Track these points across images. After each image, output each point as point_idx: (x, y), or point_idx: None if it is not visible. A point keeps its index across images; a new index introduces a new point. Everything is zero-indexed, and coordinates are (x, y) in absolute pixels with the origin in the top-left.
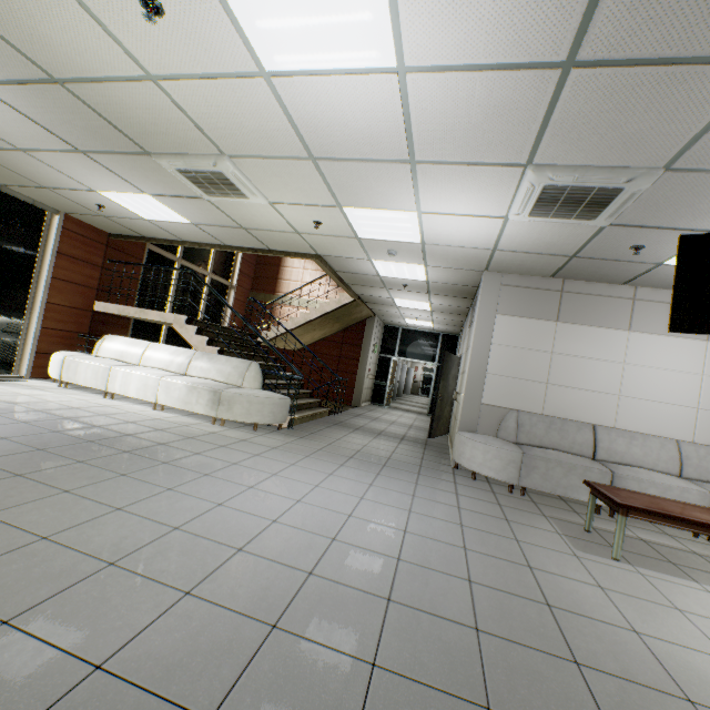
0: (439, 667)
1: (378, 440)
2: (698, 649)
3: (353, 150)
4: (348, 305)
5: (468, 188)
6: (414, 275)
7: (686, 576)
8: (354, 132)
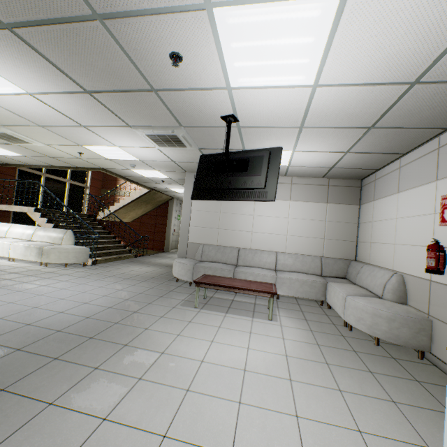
0: (17, 341)
1: (147, 268)
2: (168, 332)
3: (52, 122)
4: (148, 194)
5: (121, 136)
6: (160, 176)
7: (225, 311)
8: (43, 115)
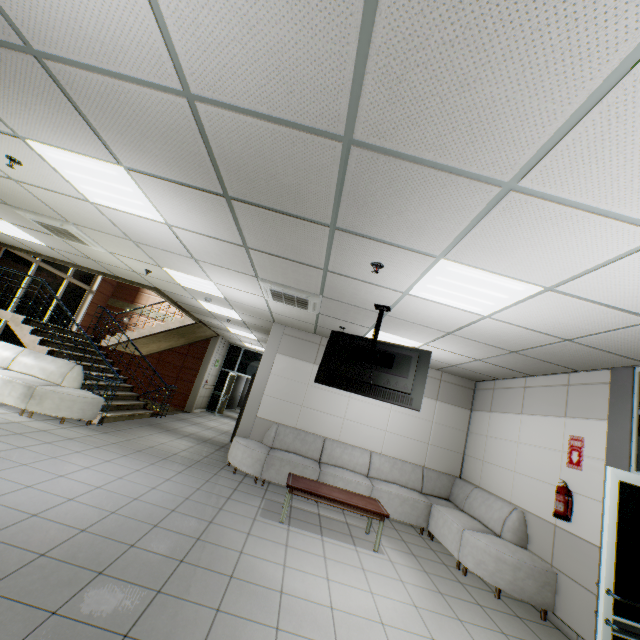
0: (87, 558)
1: (180, 441)
2: (271, 560)
3: (157, 244)
4: (192, 326)
5: (234, 278)
6: (232, 315)
7: (319, 532)
8: (154, 238)
